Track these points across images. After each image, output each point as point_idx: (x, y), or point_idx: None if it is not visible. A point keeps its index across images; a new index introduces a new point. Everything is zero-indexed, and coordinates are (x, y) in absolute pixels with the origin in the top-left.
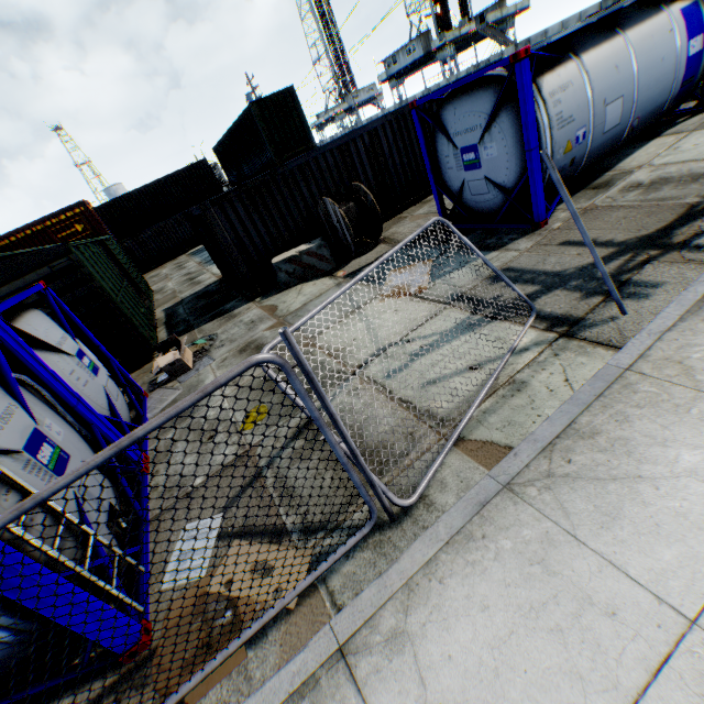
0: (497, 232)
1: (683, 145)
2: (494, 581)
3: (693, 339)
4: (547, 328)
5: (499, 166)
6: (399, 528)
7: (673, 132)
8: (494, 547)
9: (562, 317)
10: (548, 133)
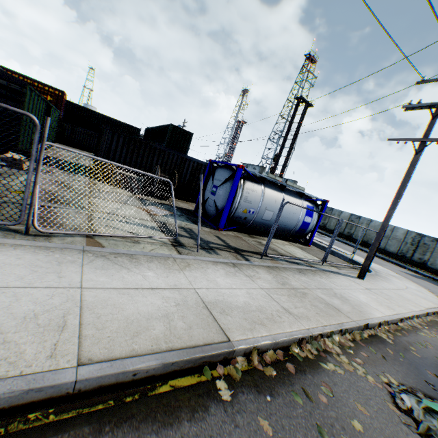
0: (206, 223)
1: (287, 246)
2: (36, 257)
3: (203, 264)
4: (172, 241)
5: (220, 199)
6: (26, 236)
7: (291, 243)
8: (52, 254)
9: (181, 243)
10: (239, 199)
